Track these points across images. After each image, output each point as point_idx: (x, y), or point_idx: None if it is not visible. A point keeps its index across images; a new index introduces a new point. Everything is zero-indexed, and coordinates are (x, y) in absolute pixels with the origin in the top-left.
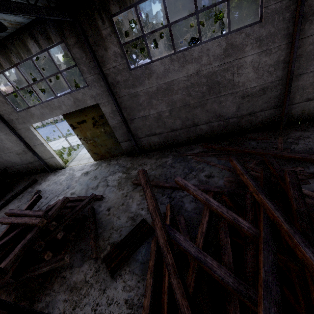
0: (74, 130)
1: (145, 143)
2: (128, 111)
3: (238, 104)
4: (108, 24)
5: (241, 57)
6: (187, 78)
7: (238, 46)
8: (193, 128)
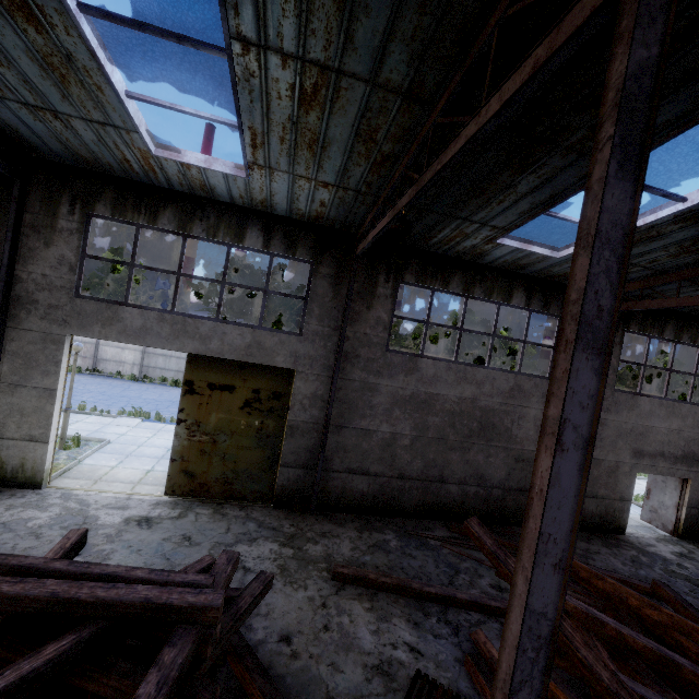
0: (185, 397)
1: (335, 486)
2: (343, 407)
3: (509, 468)
4: (391, 285)
5: (526, 405)
6: (459, 400)
7: (525, 392)
8: (436, 485)
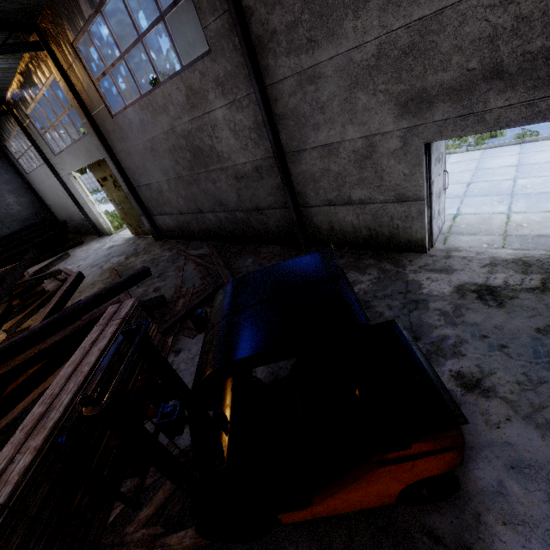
0: (103, 188)
1: (162, 224)
2: (131, 173)
3: (236, 189)
4: (74, 54)
5: (209, 110)
6: (166, 136)
7: (199, 92)
8: (201, 216)
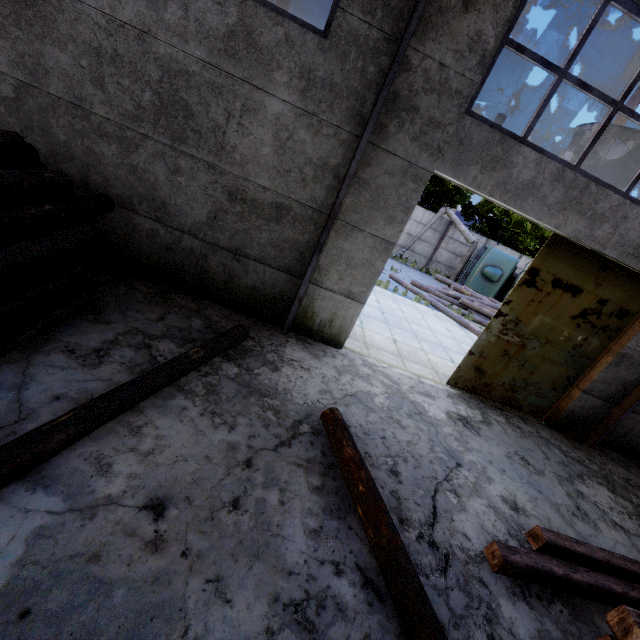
0: (520, 287)
1: (624, 425)
2: None
3: None
4: None
5: None
6: None
7: None
8: None
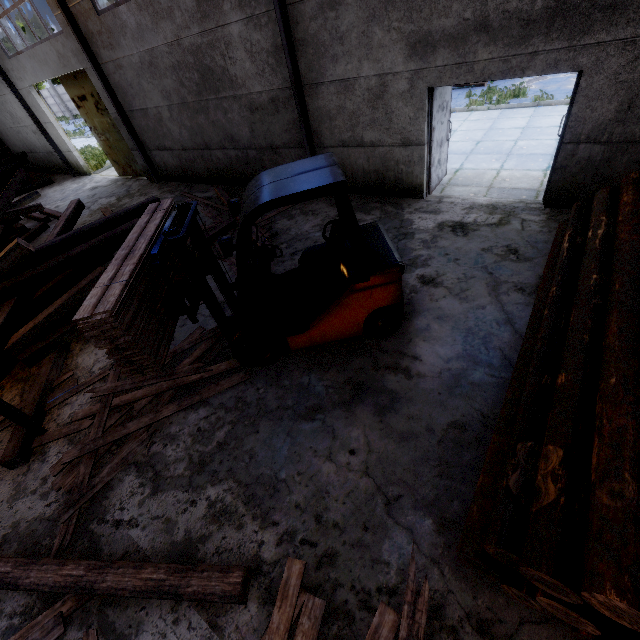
0: (80, 111)
1: (160, 162)
2: (121, 93)
3: (250, 123)
4: None
5: (224, 23)
6: (169, 49)
7: None
8: (208, 153)
